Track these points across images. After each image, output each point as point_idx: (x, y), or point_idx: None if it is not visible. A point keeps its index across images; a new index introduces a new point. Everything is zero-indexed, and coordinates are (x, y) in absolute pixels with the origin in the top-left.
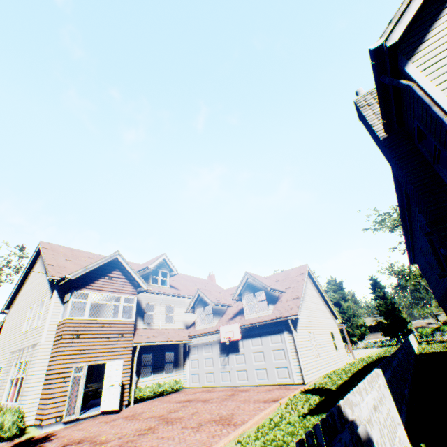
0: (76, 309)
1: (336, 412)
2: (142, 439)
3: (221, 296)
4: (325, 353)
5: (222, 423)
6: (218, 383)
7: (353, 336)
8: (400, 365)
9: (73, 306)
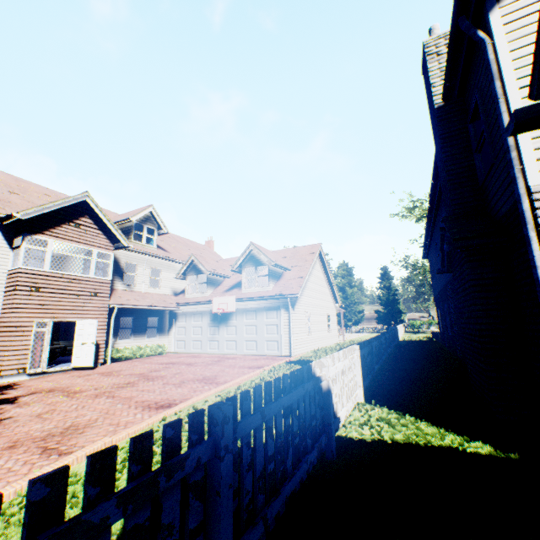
0: (32, 257)
1: (306, 369)
2: (121, 391)
3: (218, 266)
4: (318, 333)
5: (205, 382)
6: (206, 350)
7: (349, 321)
8: (379, 346)
9: (27, 254)
